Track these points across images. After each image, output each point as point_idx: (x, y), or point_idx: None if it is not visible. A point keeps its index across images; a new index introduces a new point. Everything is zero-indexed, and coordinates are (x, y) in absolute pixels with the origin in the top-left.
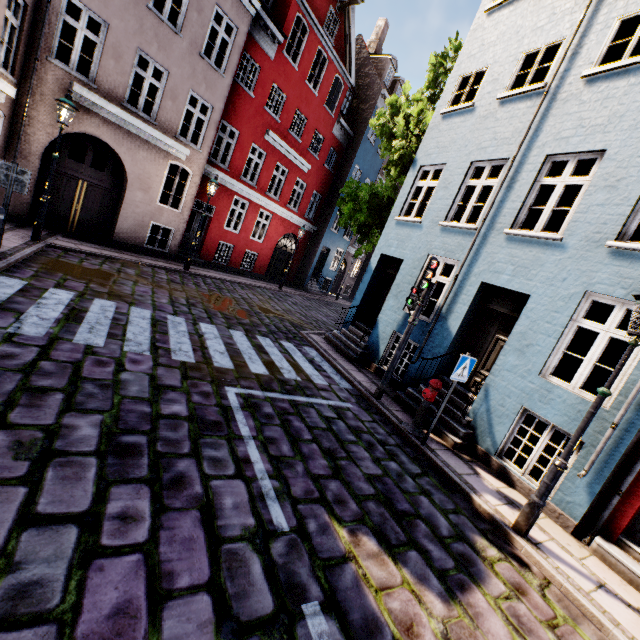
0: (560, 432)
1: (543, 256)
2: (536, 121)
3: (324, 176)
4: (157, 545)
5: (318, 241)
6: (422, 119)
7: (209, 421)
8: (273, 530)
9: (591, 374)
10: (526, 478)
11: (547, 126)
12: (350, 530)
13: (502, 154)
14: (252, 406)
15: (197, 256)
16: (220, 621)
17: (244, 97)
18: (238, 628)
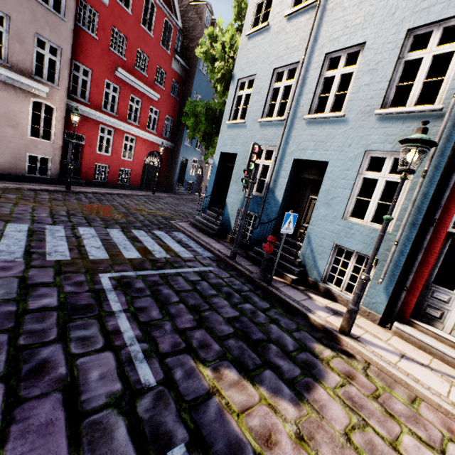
0: (361, 258)
1: (333, 131)
2: (314, 29)
3: (172, 103)
4: (5, 443)
5: (177, 154)
6: (234, 43)
7: (80, 306)
8: (140, 389)
9: (375, 215)
10: (344, 293)
11: (323, 31)
12: (213, 368)
13: (294, 59)
14: (124, 285)
15: (78, 178)
16: None
17: (89, 39)
18: None
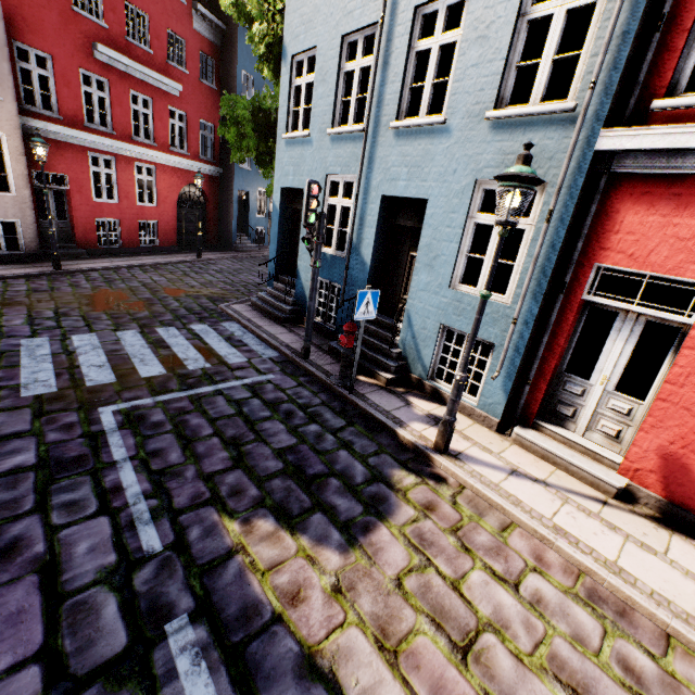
0: None
1: (432, 148)
2: None
3: (206, 96)
4: None
5: (230, 186)
6: None
7: (68, 459)
8: (141, 558)
9: None
10: None
11: None
12: (244, 520)
13: (370, 17)
14: (135, 420)
15: (73, 246)
16: (50, 688)
17: None
18: (74, 685)
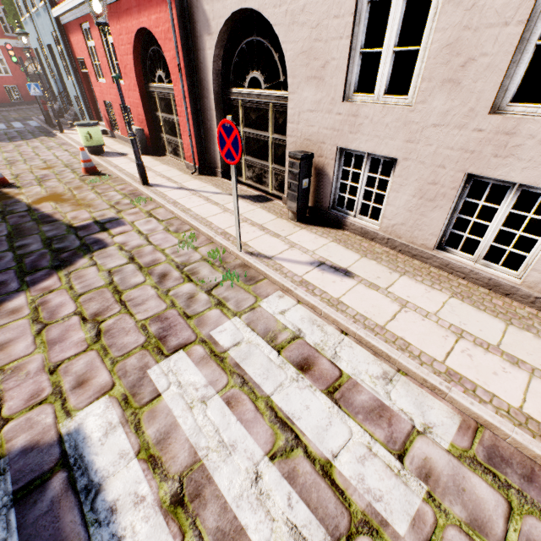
0: None
1: (42, 21)
2: None
3: None
4: None
5: None
6: None
7: None
8: None
9: None
10: None
11: None
12: None
13: None
14: None
15: None
16: None
17: None
18: None
